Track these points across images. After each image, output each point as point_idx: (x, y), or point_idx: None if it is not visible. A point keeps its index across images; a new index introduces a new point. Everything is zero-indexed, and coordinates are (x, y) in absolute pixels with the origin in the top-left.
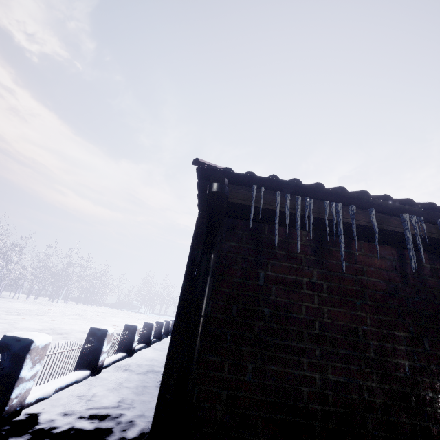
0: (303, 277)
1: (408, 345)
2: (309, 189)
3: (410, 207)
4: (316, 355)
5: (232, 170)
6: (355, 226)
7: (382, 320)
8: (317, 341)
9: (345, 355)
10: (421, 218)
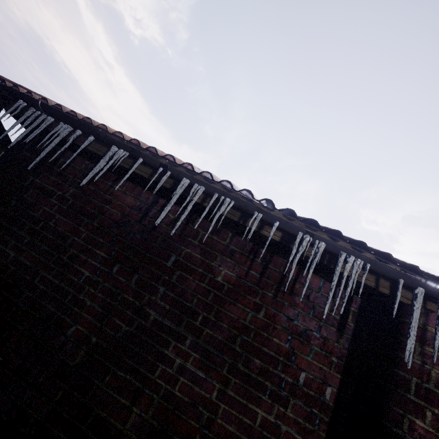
0: (59, 191)
1: (100, 263)
2: (50, 109)
3: (122, 142)
4: (24, 242)
5: (19, 88)
6: (67, 144)
7: (95, 239)
8: (33, 234)
9: (44, 250)
10: (126, 153)
